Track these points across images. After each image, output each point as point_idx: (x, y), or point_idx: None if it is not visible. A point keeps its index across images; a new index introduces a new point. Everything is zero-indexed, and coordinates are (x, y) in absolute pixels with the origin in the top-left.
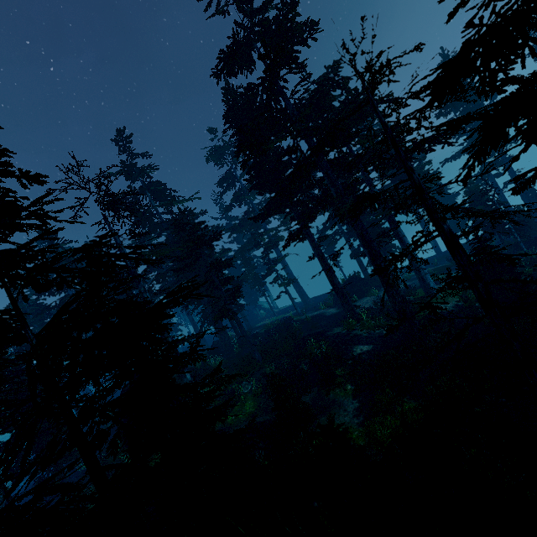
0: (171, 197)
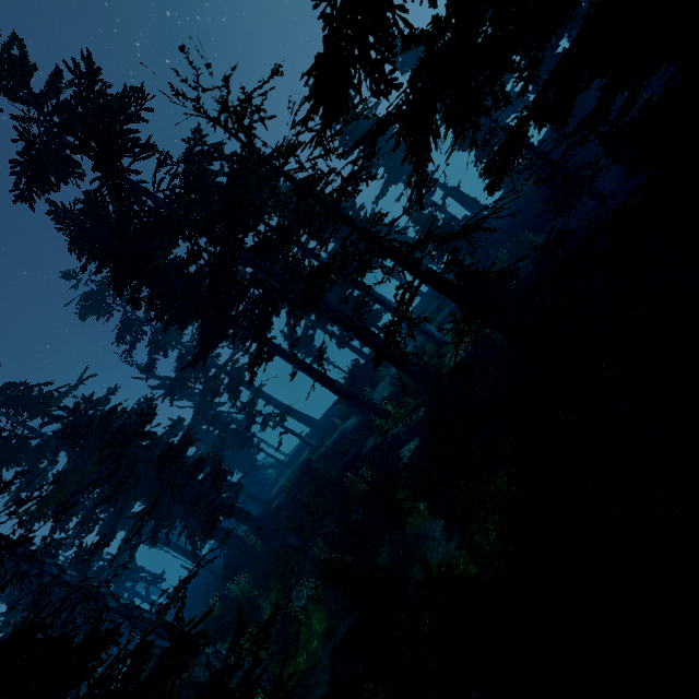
0: (45, 396)
